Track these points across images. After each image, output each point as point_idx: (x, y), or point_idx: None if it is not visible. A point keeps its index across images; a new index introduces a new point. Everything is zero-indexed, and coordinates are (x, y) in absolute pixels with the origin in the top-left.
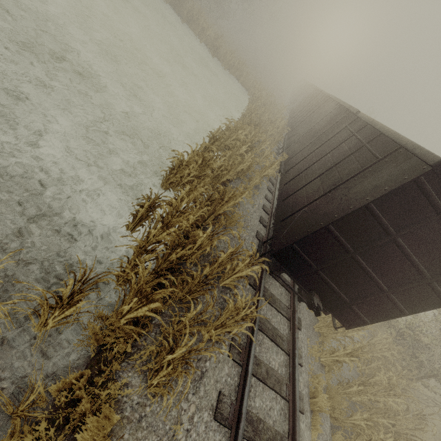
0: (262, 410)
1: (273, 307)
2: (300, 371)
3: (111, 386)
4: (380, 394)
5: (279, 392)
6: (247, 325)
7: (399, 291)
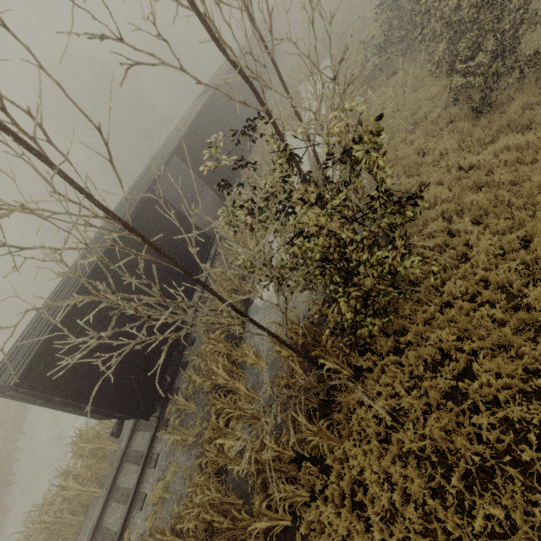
0: (114, 522)
1: (146, 432)
2: (152, 474)
3: (63, 540)
4: (231, 437)
5: (126, 504)
6: (65, 492)
7: (76, 409)
